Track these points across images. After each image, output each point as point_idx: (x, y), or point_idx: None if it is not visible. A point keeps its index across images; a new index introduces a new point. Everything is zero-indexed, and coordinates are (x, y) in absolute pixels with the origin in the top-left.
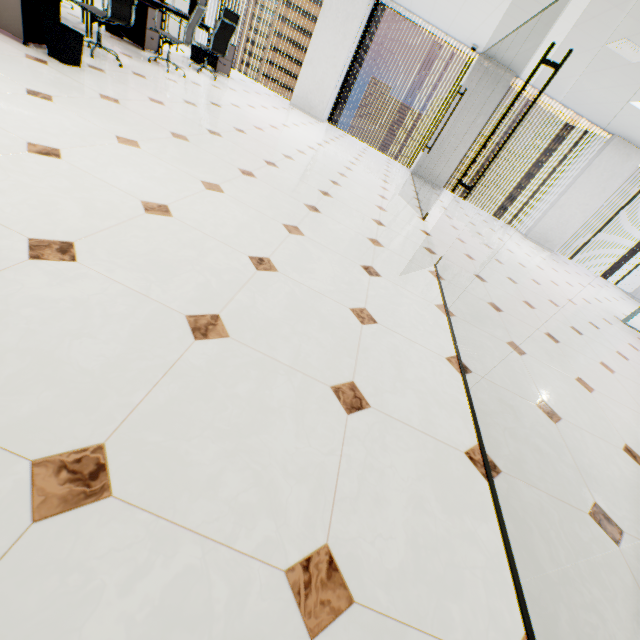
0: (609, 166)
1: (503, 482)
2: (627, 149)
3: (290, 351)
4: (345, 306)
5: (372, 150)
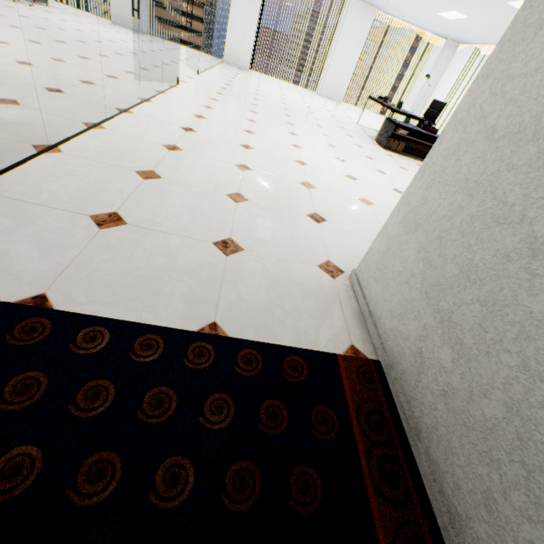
0: (355, 23)
1: (131, 115)
2: (363, 7)
3: (26, 79)
4: (76, 79)
5: (189, 50)
